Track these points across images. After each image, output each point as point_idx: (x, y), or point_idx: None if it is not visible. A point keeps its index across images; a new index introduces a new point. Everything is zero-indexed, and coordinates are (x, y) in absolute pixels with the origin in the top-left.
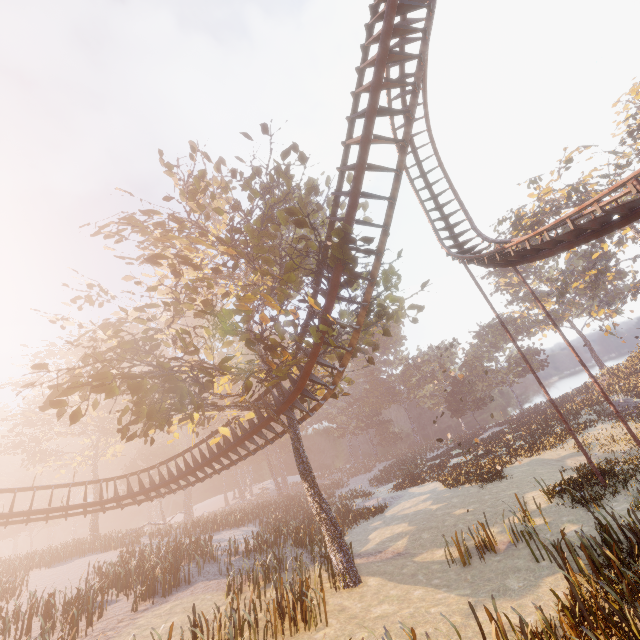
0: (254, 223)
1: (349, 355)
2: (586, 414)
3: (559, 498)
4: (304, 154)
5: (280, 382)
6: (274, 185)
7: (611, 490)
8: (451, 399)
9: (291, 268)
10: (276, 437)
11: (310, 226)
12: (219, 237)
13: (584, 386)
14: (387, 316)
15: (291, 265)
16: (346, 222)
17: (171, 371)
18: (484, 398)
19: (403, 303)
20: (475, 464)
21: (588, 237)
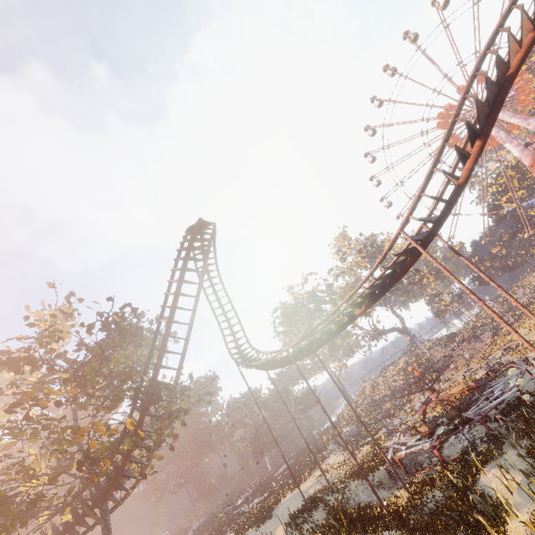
0: (94, 365)
1: (154, 451)
2: (333, 444)
3: (290, 526)
4: (135, 308)
5: (98, 479)
6: (112, 322)
7: (311, 513)
8: (254, 442)
9: (117, 398)
10: (88, 530)
11: (136, 346)
12: (65, 379)
13: (337, 418)
14: (184, 412)
15: (117, 397)
16: (155, 369)
17: (7, 498)
18: (277, 438)
19: (197, 397)
20: (261, 506)
21: (283, 365)
